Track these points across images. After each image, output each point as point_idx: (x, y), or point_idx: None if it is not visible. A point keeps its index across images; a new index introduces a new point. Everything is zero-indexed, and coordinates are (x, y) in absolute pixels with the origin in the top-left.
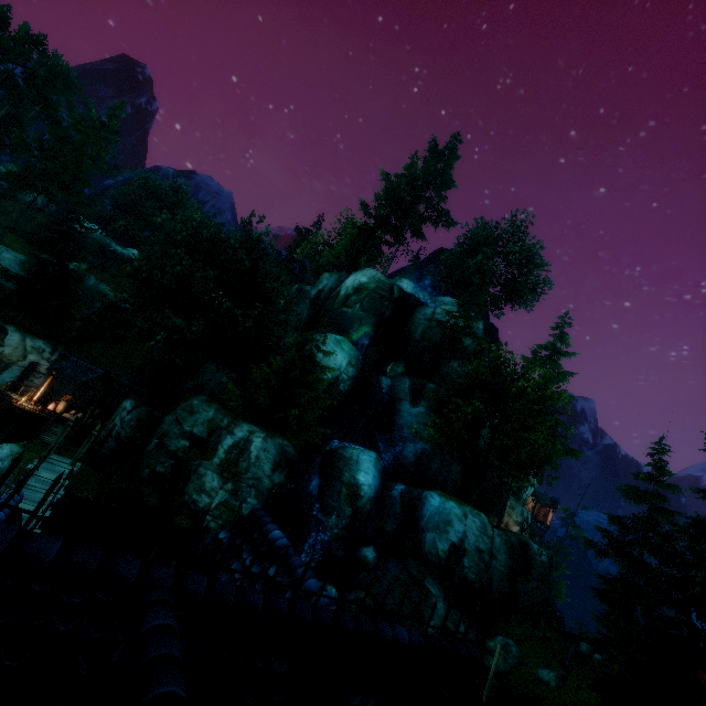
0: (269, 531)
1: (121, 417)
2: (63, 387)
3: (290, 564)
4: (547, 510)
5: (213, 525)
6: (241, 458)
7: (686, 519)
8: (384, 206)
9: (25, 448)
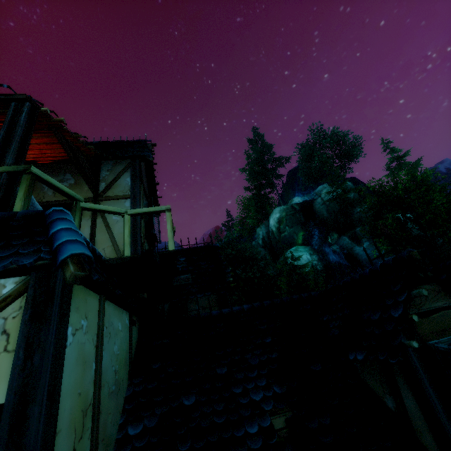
0: None
1: None
2: None
3: None
4: None
5: None
6: None
7: None
8: (254, 181)
9: None
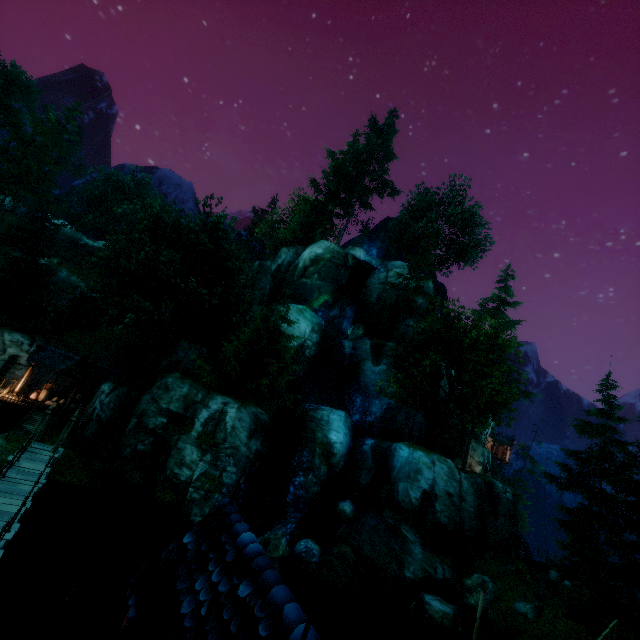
0: (238, 533)
1: (100, 400)
2: (44, 376)
3: (262, 581)
4: (505, 448)
5: (196, 496)
6: (217, 429)
7: (638, 447)
8: (332, 182)
9: (7, 439)
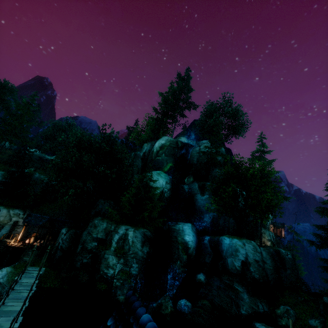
0: (139, 315)
1: (61, 238)
2: (32, 229)
3: None
4: (280, 229)
5: (118, 284)
6: (124, 244)
7: None
8: (164, 107)
9: (15, 267)
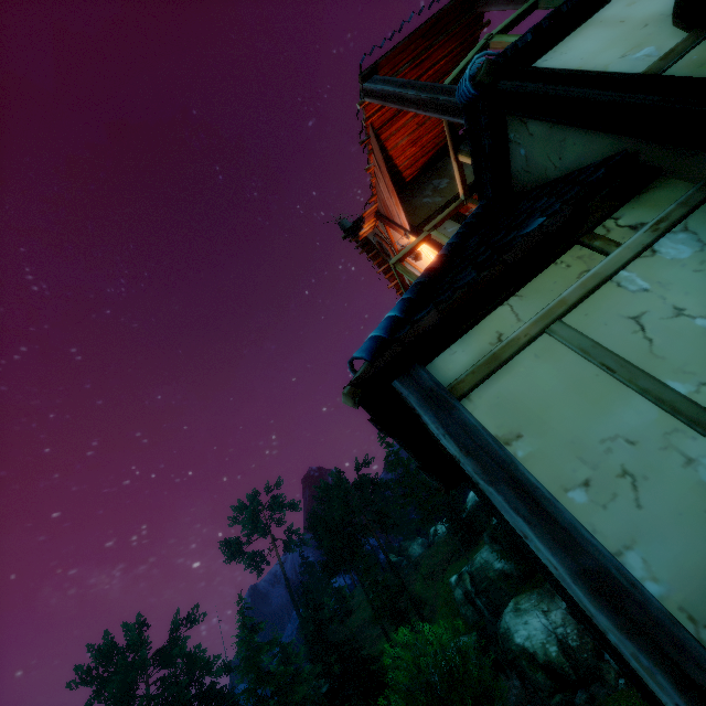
0: None
1: None
2: None
3: None
4: None
5: None
6: None
7: None
8: None
9: None
